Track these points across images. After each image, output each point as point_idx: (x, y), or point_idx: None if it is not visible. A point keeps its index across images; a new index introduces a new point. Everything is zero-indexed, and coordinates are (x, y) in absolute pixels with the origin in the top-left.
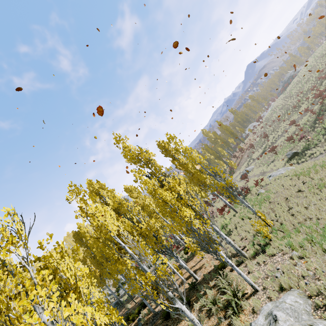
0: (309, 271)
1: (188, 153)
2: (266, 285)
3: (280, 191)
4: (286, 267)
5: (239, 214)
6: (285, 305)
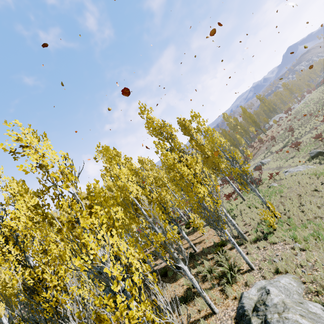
0: (308, 262)
1: (210, 134)
2: (262, 266)
3: (294, 188)
4: (286, 255)
5: (246, 202)
6: (279, 284)
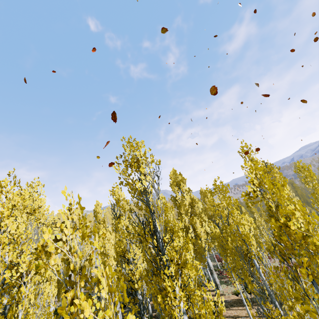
0: None
1: None
2: None
3: None
4: None
5: None
6: None
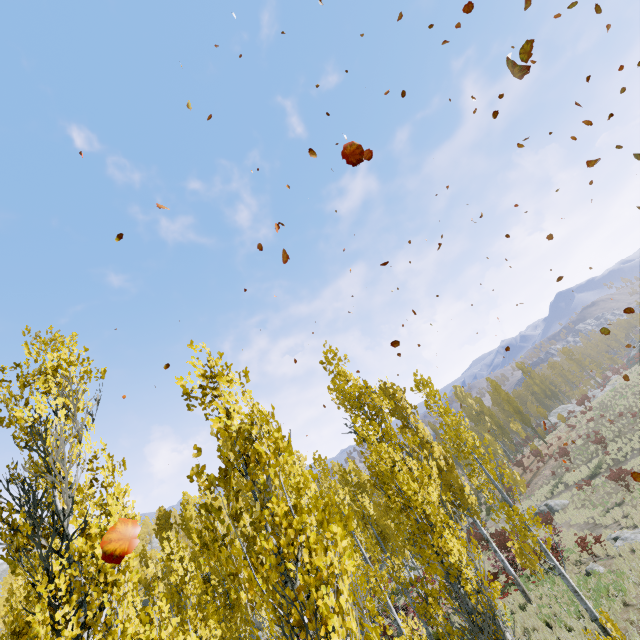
0: None
1: (453, 422)
2: None
3: None
4: None
5: (535, 609)
6: None
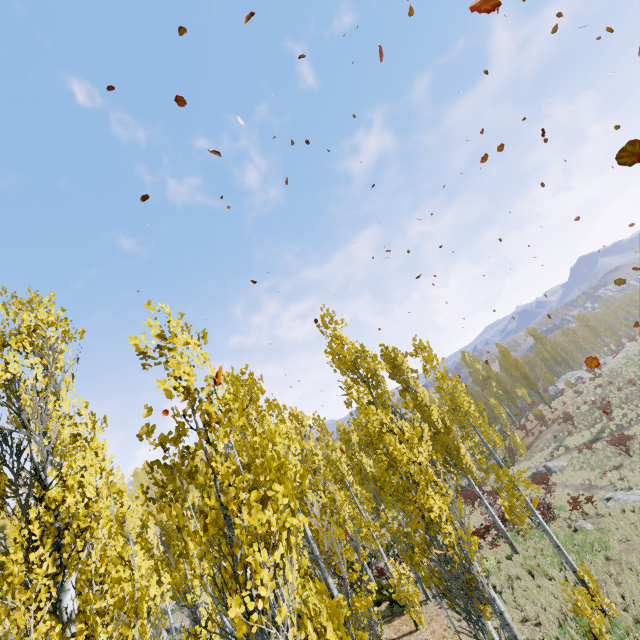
0: None
1: (449, 386)
2: None
3: (637, 542)
4: None
5: (521, 559)
6: None
